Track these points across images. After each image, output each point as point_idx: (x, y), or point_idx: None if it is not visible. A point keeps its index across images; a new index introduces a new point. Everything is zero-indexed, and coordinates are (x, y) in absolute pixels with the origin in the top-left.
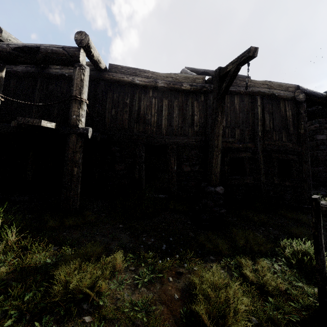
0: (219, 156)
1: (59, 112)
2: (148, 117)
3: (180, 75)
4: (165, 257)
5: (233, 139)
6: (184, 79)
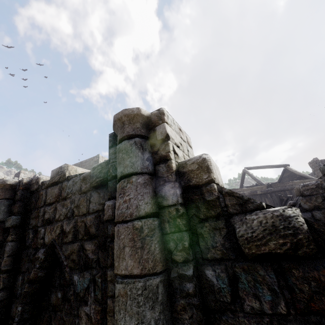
0: None
1: None
2: None
3: (254, 187)
4: None
5: None
6: (256, 189)
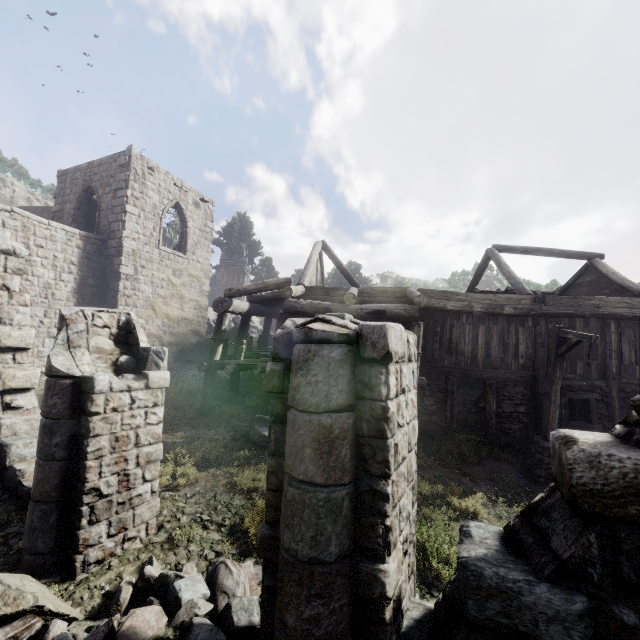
0: (557, 411)
1: None
2: (461, 346)
3: (500, 296)
4: (510, 504)
5: (573, 375)
6: (505, 301)
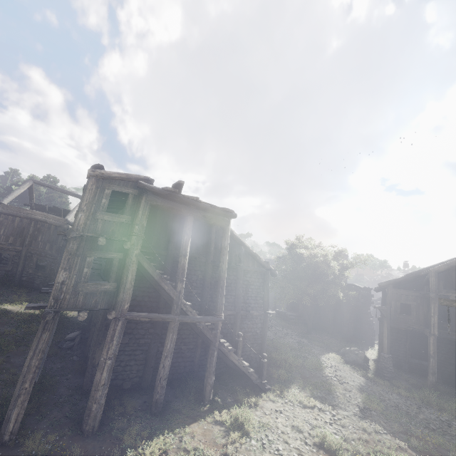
0: None
1: None
2: None
3: None
4: None
5: (6, 242)
6: None
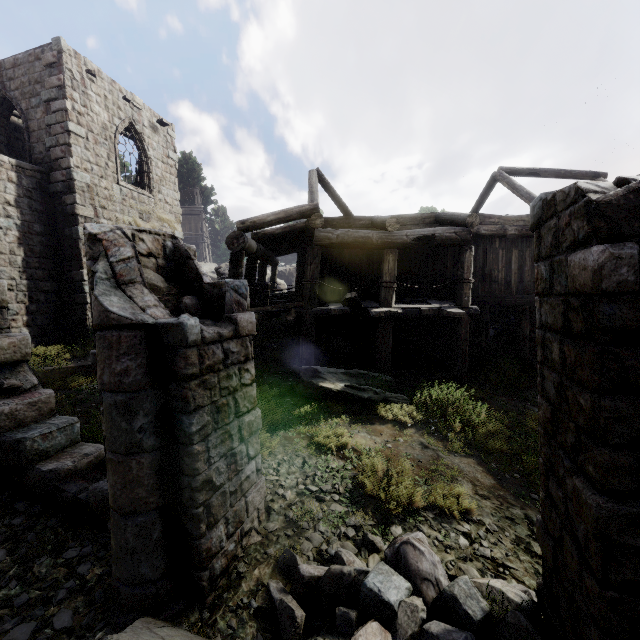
0: None
1: (396, 277)
2: (494, 273)
3: None
4: None
5: None
6: None
